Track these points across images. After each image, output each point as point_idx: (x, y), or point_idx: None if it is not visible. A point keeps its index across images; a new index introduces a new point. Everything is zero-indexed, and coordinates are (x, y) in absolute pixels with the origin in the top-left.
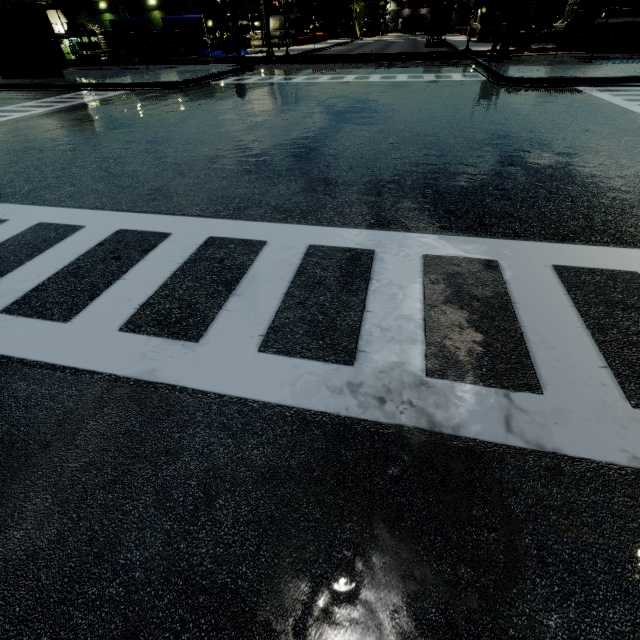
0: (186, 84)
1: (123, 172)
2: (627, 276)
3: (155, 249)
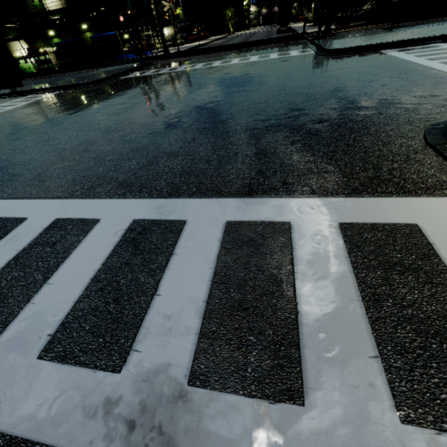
0: (101, 81)
1: (21, 161)
2: (407, 230)
3: (6, 236)
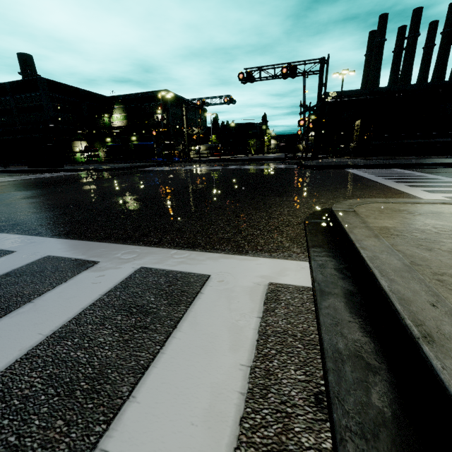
0: (118, 169)
1: None
2: (194, 279)
3: None
